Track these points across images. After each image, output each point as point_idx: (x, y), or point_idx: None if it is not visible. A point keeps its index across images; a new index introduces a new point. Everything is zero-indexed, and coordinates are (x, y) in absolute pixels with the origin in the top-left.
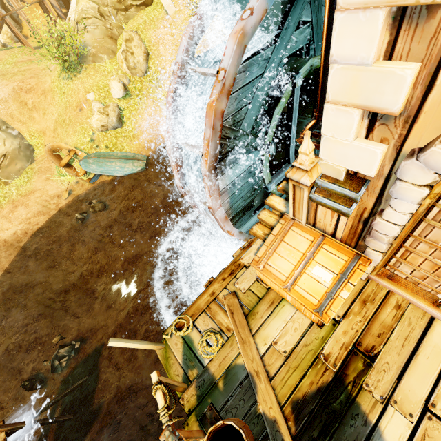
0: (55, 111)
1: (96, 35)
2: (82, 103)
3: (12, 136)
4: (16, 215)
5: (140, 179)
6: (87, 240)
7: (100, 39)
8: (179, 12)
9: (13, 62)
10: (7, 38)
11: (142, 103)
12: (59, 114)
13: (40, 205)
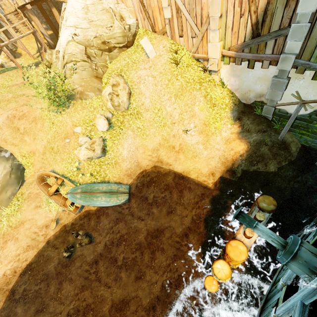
0: (44, 138)
1: (83, 75)
2: (69, 135)
3: (5, 159)
4: (6, 252)
5: (124, 212)
6: (74, 277)
7: (87, 79)
8: (159, 57)
9: (8, 85)
10: (4, 58)
11: (123, 133)
12: (48, 140)
13: (29, 238)
